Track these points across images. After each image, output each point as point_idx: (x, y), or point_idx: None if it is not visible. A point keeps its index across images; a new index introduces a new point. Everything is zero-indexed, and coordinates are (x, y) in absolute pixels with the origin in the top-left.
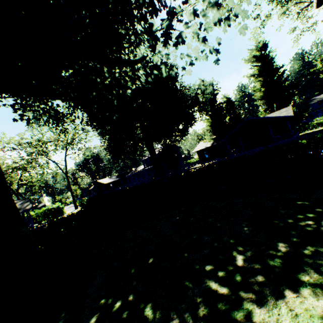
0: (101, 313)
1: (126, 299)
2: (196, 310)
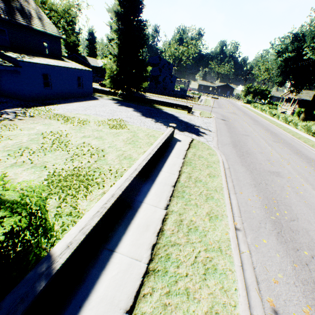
0: None
1: None
2: None
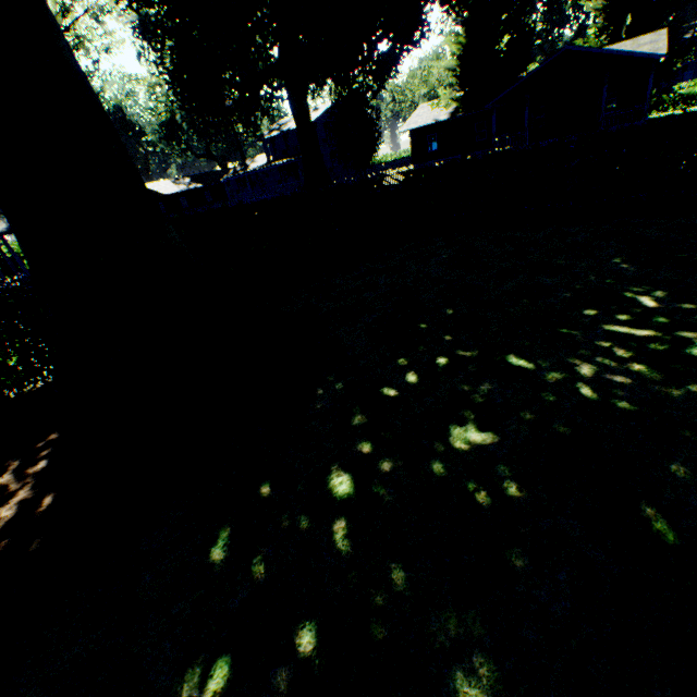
0: (419, 372)
1: (453, 355)
2: (612, 354)
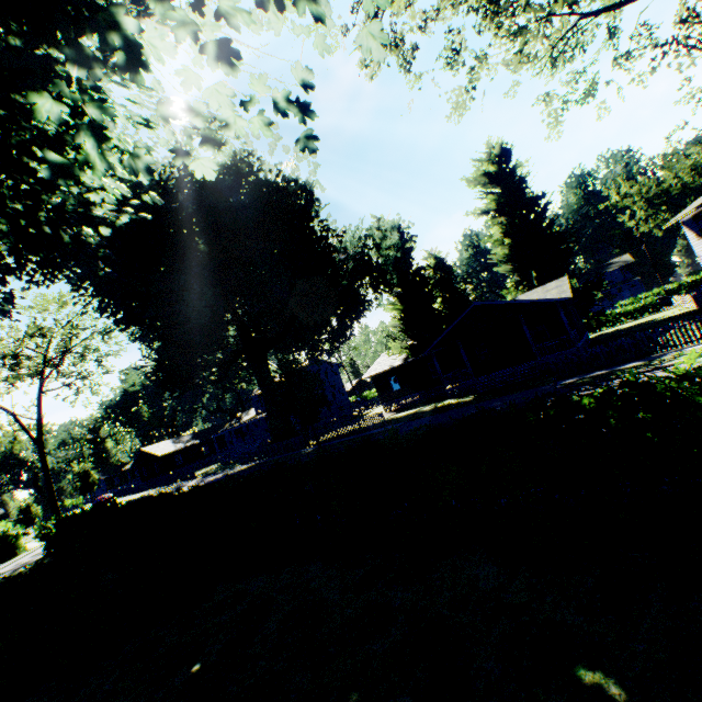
0: None
1: None
2: None
